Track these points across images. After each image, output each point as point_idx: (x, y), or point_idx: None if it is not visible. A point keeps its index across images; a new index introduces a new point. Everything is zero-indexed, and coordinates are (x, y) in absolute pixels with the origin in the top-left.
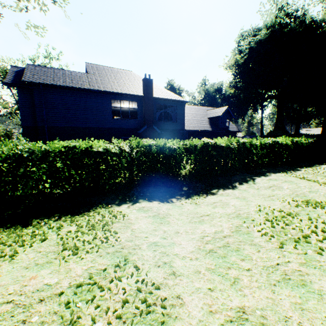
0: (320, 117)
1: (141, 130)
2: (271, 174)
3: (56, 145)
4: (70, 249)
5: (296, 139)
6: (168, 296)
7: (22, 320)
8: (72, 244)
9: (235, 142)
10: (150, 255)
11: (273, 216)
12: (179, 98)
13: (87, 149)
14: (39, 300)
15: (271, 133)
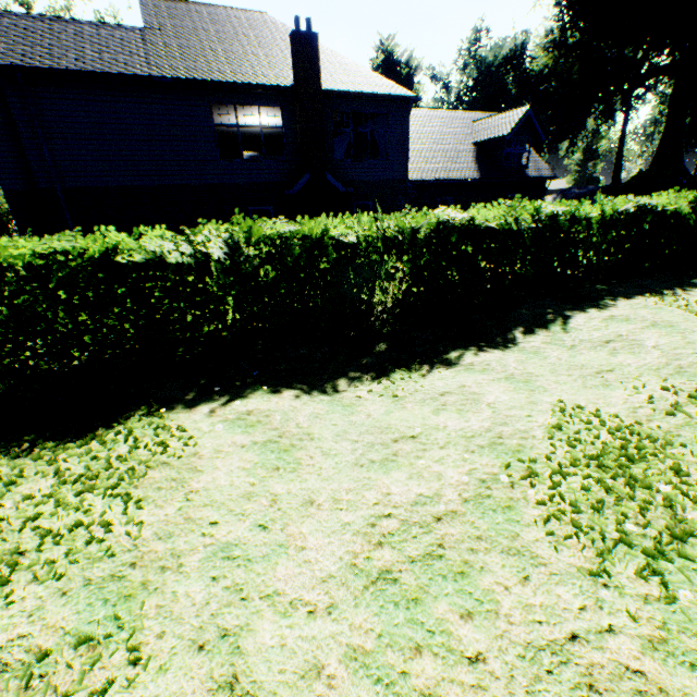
0: None
1: (296, 186)
2: (619, 301)
3: (13, 253)
4: None
5: None
6: None
7: None
8: (15, 542)
9: (530, 214)
10: (195, 598)
11: (595, 448)
12: (393, 90)
13: (107, 257)
14: None
15: (640, 177)
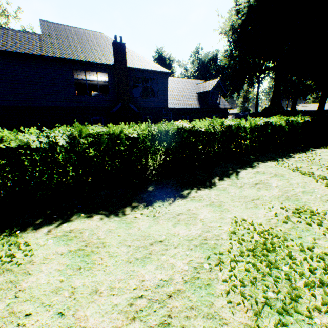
0: (318, 92)
1: (115, 108)
2: (260, 164)
3: None
4: None
5: (292, 119)
6: None
7: None
8: None
9: (219, 125)
10: None
11: (251, 244)
12: (160, 69)
13: None
14: None
15: (266, 109)
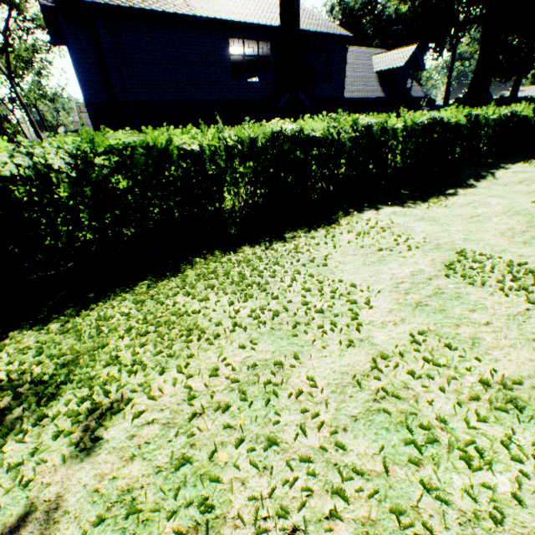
0: None
1: (281, 102)
2: (509, 166)
3: (265, 131)
4: (385, 250)
5: None
6: None
7: (436, 289)
8: (376, 247)
9: (464, 116)
10: (478, 247)
11: None
12: (338, 31)
13: (295, 136)
14: (427, 279)
15: (466, 99)
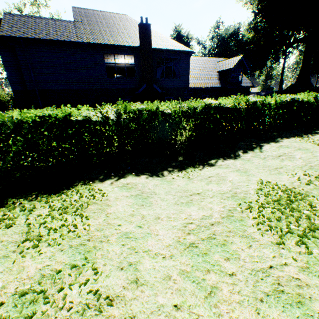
0: None
1: (140, 90)
2: (283, 139)
3: (28, 115)
4: (33, 240)
5: None
6: (120, 316)
7: None
8: (37, 232)
9: (244, 102)
10: (116, 252)
11: (276, 197)
12: (183, 48)
13: (66, 118)
14: None
15: (291, 87)
